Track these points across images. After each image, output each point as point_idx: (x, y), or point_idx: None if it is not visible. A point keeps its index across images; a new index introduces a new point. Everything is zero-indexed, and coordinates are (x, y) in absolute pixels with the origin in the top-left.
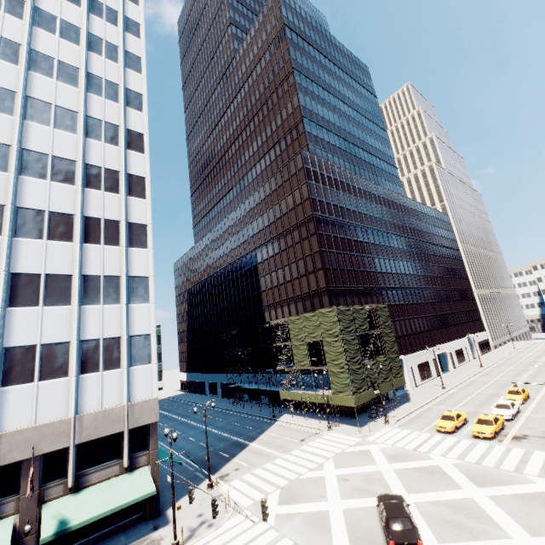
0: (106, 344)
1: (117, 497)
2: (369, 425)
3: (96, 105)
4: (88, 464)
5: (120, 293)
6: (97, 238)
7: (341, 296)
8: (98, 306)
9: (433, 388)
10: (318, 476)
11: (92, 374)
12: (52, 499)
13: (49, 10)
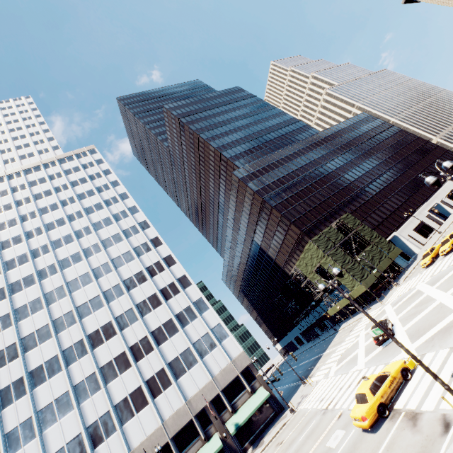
0: (204, 339)
1: (253, 405)
2: (382, 294)
3: (133, 241)
4: (233, 398)
5: (194, 313)
6: (170, 295)
7: (315, 229)
8: (189, 324)
9: (433, 238)
10: (356, 341)
11: (207, 356)
12: (227, 420)
13: (97, 220)
